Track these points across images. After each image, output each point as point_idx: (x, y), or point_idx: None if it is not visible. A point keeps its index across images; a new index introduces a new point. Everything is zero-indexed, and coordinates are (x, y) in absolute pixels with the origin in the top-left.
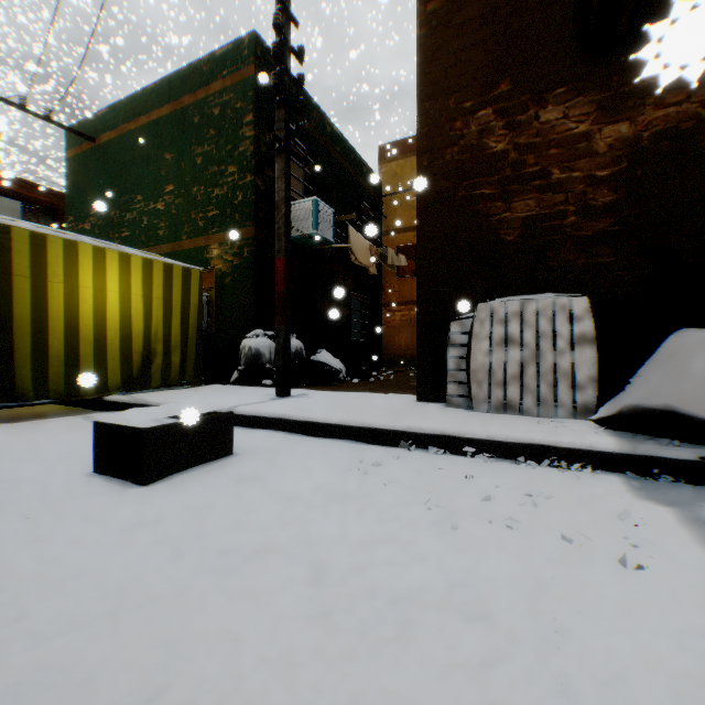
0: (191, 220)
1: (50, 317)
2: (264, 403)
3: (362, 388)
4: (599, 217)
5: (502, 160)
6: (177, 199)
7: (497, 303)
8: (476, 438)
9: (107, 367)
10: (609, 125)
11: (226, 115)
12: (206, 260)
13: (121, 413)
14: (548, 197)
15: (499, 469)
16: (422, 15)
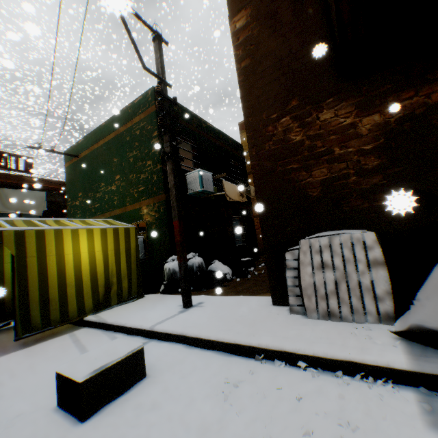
0: (130, 194)
1: (49, 277)
2: (173, 319)
3: (241, 288)
4: (372, 175)
5: (301, 146)
6: (122, 183)
7: (313, 239)
8: (305, 354)
9: (84, 299)
10: (366, 116)
11: (143, 133)
12: (140, 216)
13: (72, 364)
14: (334, 166)
15: (322, 385)
16: (239, 69)
